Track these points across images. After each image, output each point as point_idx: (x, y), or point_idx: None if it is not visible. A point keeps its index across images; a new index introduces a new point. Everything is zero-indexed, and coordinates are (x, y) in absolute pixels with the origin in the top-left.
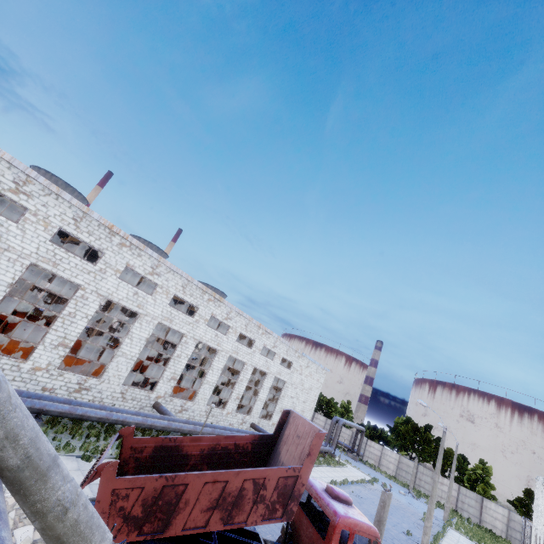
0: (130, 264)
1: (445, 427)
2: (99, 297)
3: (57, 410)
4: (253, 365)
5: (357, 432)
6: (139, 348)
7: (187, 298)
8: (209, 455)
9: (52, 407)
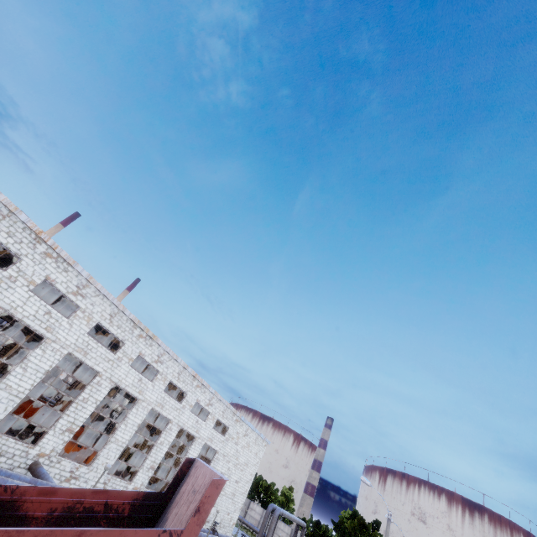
0: (51, 278)
1: (390, 513)
2: None
3: None
4: (180, 424)
5: (297, 528)
6: (33, 383)
7: (113, 329)
8: (61, 519)
9: None
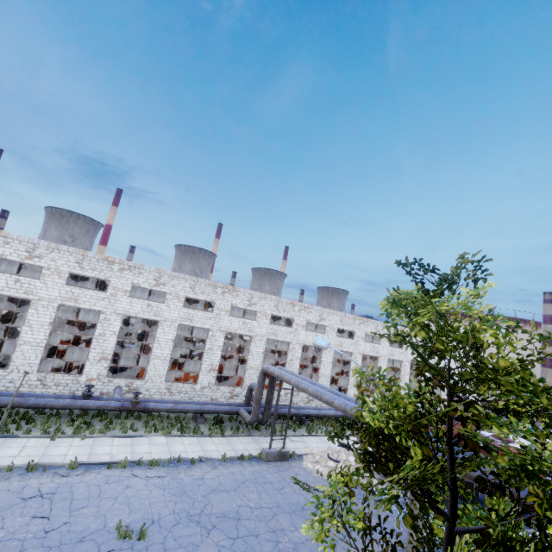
0: (308, 320)
1: None
2: (300, 345)
3: (314, 414)
4: (409, 360)
5: None
6: (330, 369)
7: (345, 328)
8: None
9: (311, 412)
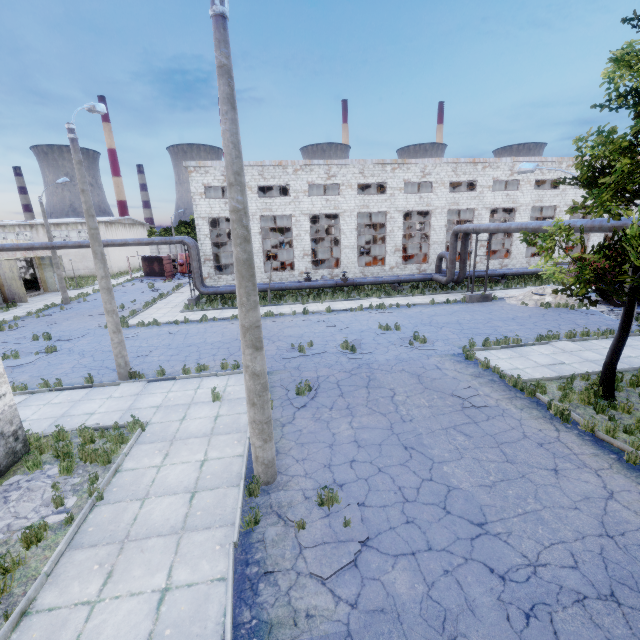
0: (494, 178)
1: None
2: (487, 210)
3: (510, 273)
4: None
5: None
6: None
7: (546, 177)
8: None
9: (507, 272)
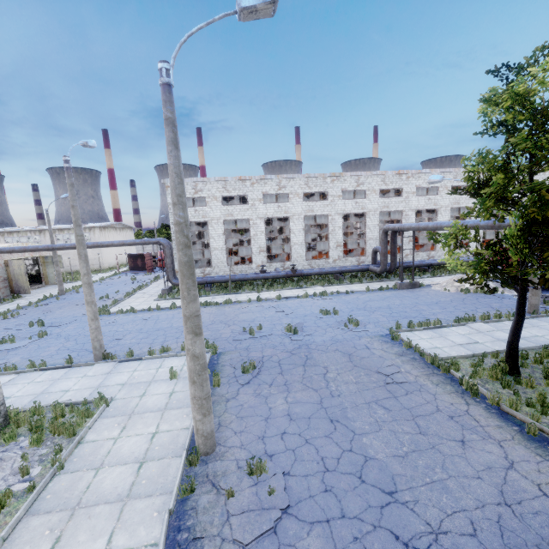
0: (417, 185)
1: None
2: (412, 211)
3: (436, 263)
4: None
5: None
6: None
7: (461, 184)
8: None
9: (433, 262)
